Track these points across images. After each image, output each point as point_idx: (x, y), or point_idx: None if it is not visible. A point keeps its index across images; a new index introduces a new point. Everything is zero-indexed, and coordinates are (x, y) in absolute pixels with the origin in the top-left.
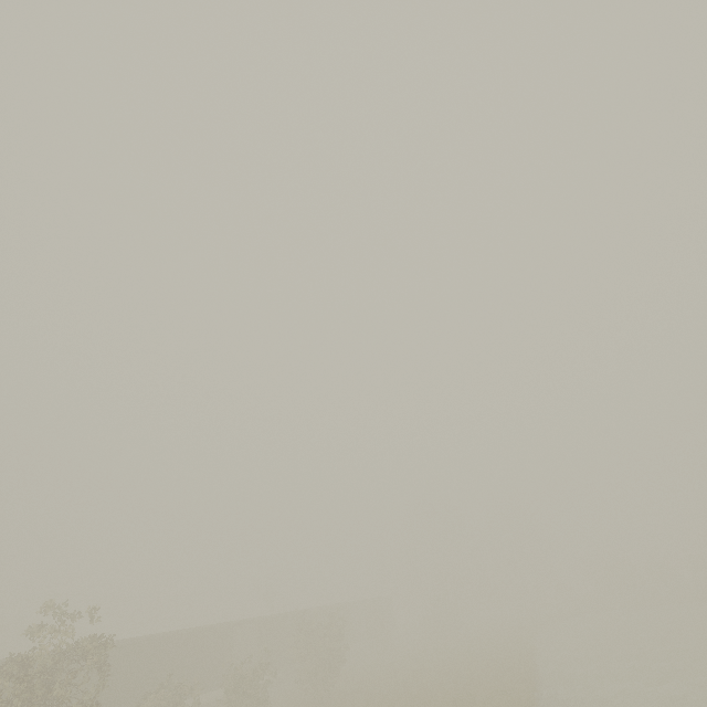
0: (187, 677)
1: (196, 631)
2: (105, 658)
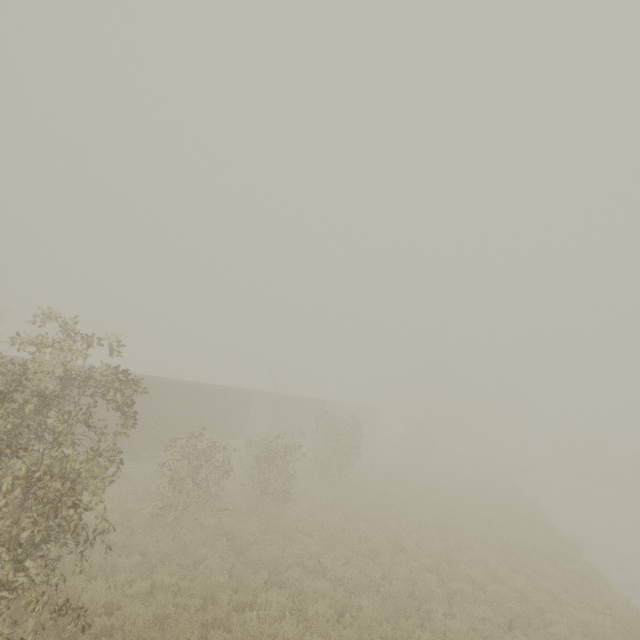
0: (208, 424)
1: (220, 389)
2: (132, 401)
